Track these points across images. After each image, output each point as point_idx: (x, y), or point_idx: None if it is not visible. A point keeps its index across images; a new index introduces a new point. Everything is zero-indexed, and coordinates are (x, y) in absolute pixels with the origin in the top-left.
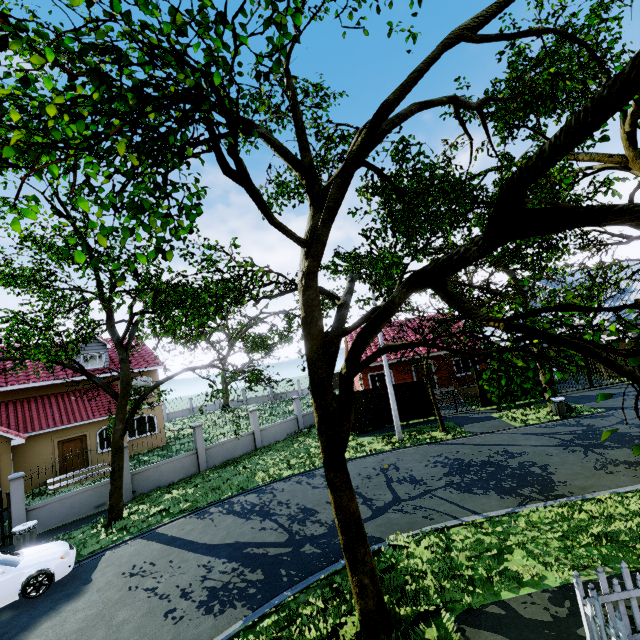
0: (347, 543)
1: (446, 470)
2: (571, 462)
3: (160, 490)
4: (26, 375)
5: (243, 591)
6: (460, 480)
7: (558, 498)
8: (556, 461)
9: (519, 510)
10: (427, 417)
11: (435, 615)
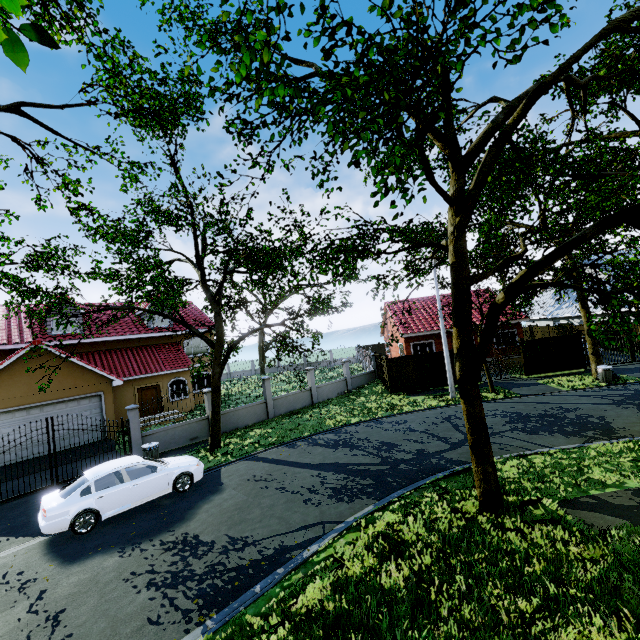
0: (476, 441)
1: (507, 419)
2: (626, 415)
3: (240, 430)
4: (106, 329)
5: (362, 490)
6: (523, 426)
7: (620, 438)
8: (611, 414)
9: (587, 445)
10: None
11: (536, 503)
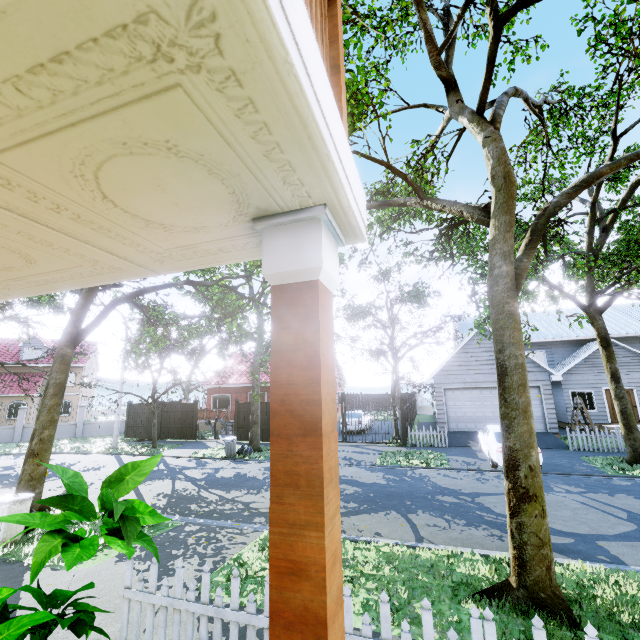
0: None
1: None
2: None
3: None
4: None
5: None
6: (15, 474)
7: None
8: None
9: None
10: (189, 439)
11: None
